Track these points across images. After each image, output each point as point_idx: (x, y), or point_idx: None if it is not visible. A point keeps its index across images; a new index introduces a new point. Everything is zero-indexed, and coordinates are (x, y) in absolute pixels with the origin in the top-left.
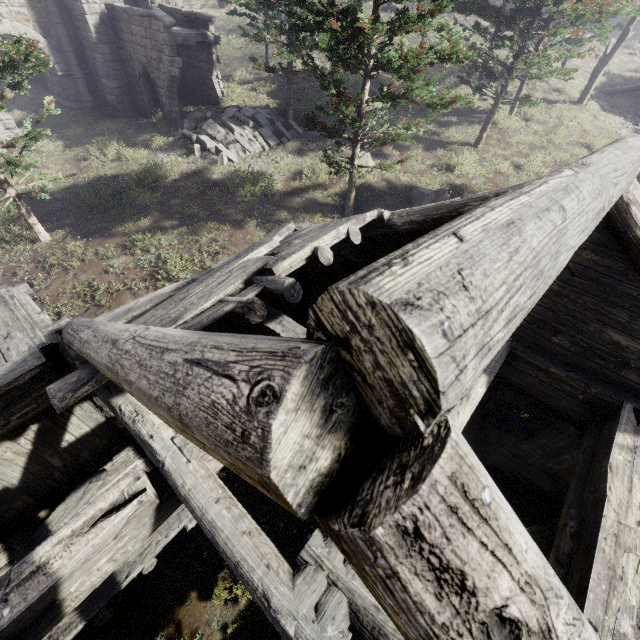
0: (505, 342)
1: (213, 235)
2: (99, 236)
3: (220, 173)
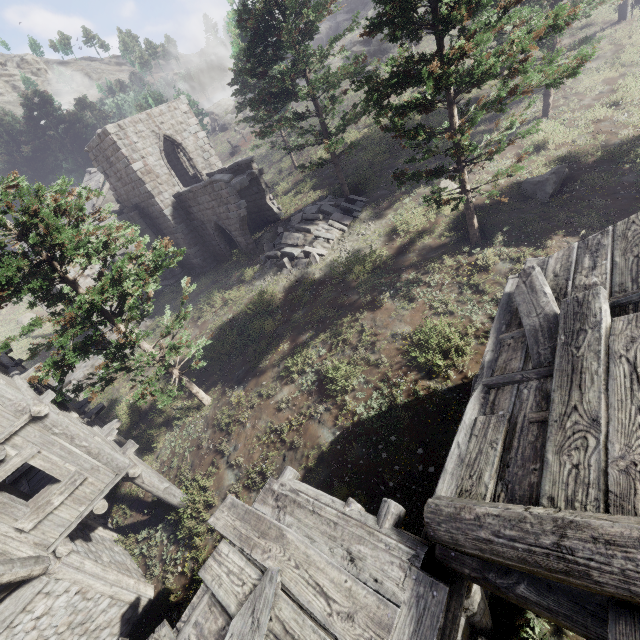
0: None
1: (357, 328)
2: (251, 378)
3: (319, 271)
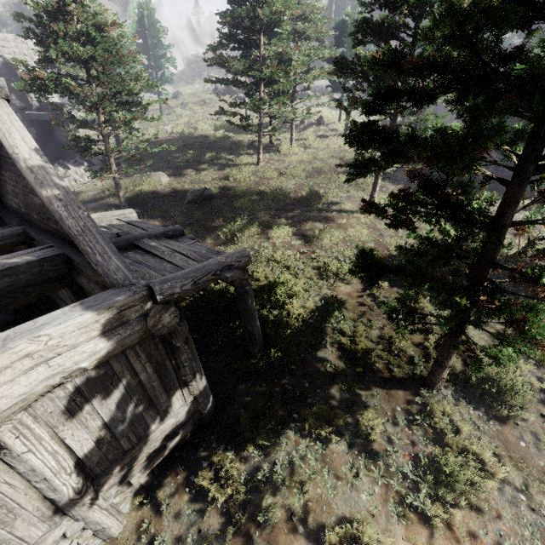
0: (19, 227)
1: None
2: None
3: None
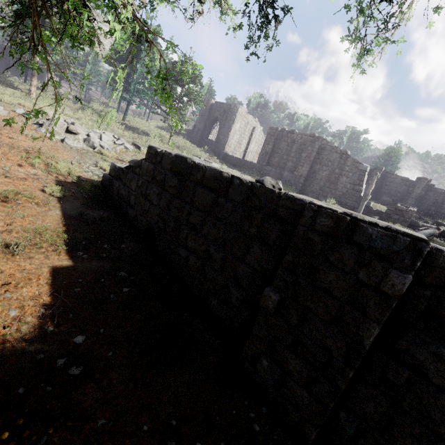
0: None
1: None
2: None
3: None
